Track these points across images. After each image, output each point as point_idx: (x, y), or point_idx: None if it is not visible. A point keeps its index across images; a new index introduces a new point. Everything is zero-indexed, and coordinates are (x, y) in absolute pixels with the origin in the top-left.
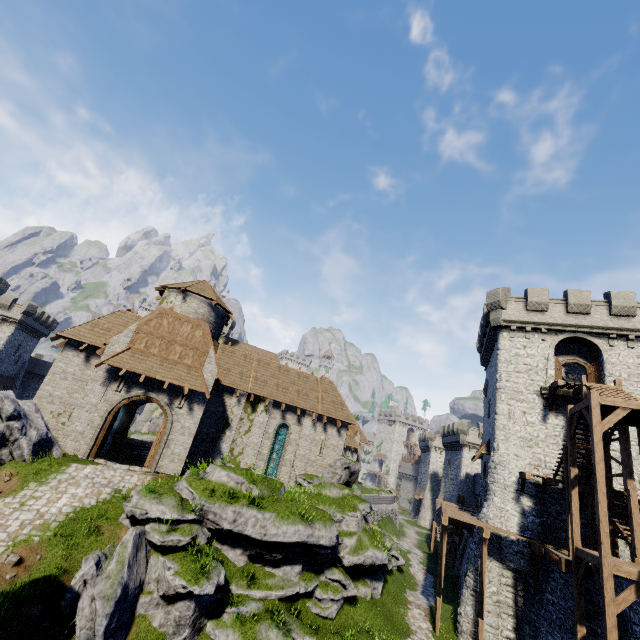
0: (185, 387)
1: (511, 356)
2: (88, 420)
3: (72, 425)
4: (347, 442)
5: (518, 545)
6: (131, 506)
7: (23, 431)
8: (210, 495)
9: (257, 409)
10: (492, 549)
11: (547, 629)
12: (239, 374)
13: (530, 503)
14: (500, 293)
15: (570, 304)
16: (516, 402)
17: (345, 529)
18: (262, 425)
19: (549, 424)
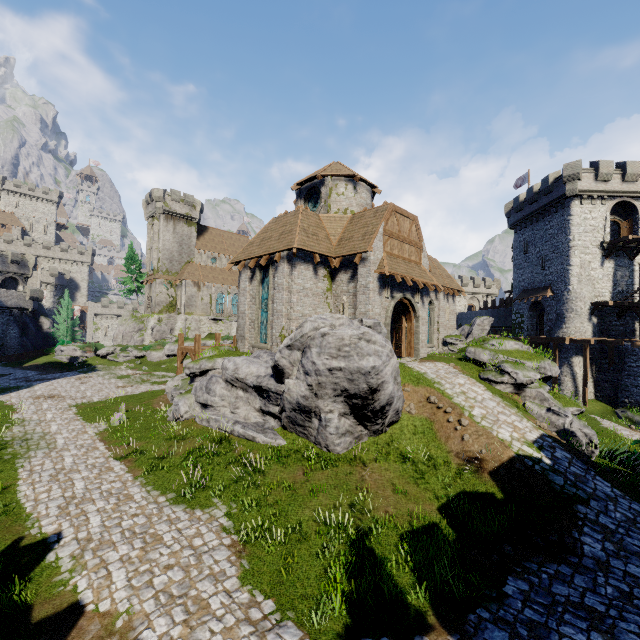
0: (428, 283)
1: (581, 220)
2: None
3: None
4: None
5: (593, 345)
6: (524, 377)
7: None
8: (528, 358)
9: None
10: (578, 351)
11: (635, 379)
12: None
13: (596, 320)
14: (580, 166)
15: (627, 174)
16: (585, 255)
17: None
18: None
19: (605, 267)
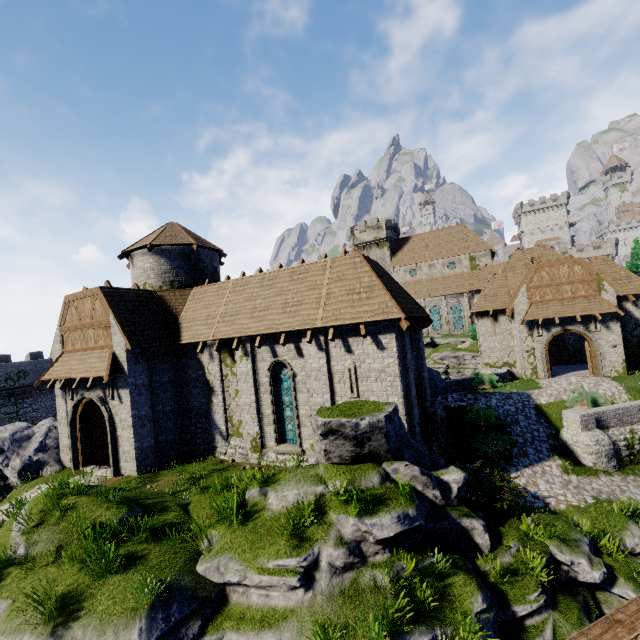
0: (91, 378)
1: None
2: (67, 434)
3: (62, 441)
4: (580, 310)
5: None
6: None
7: (4, 464)
8: None
9: (235, 357)
10: None
11: None
12: (205, 319)
13: None
14: None
15: None
16: None
17: (254, 604)
18: (248, 377)
19: None
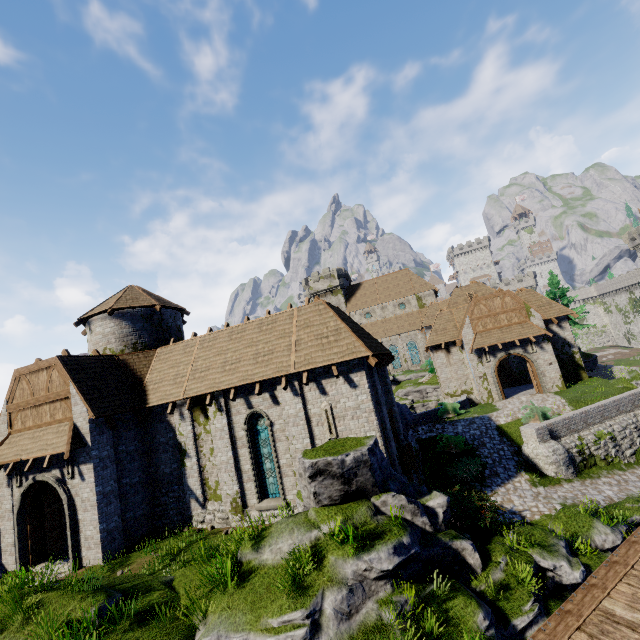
0: (47, 456)
1: None
2: (12, 529)
3: (5, 539)
4: (517, 335)
5: None
6: None
7: None
8: None
9: (209, 413)
10: None
11: None
12: (173, 378)
13: None
14: None
15: None
16: None
17: None
18: (223, 432)
19: None
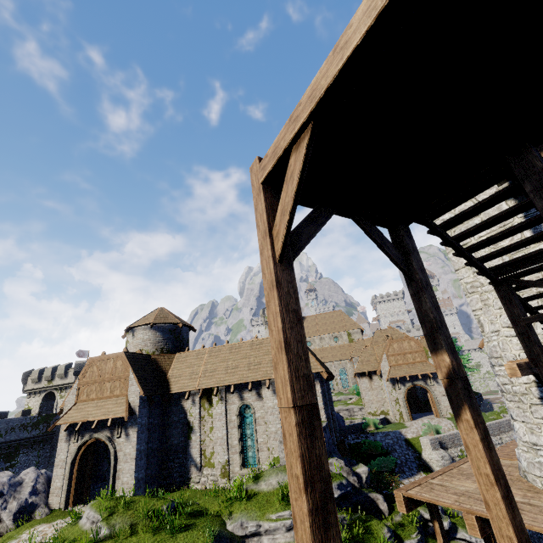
0: (109, 419)
1: None
2: (62, 475)
3: (54, 483)
4: (419, 370)
5: None
6: None
7: (3, 506)
8: None
9: (212, 401)
10: None
11: None
12: (189, 375)
13: None
14: None
15: None
16: None
17: None
18: (221, 416)
19: None
